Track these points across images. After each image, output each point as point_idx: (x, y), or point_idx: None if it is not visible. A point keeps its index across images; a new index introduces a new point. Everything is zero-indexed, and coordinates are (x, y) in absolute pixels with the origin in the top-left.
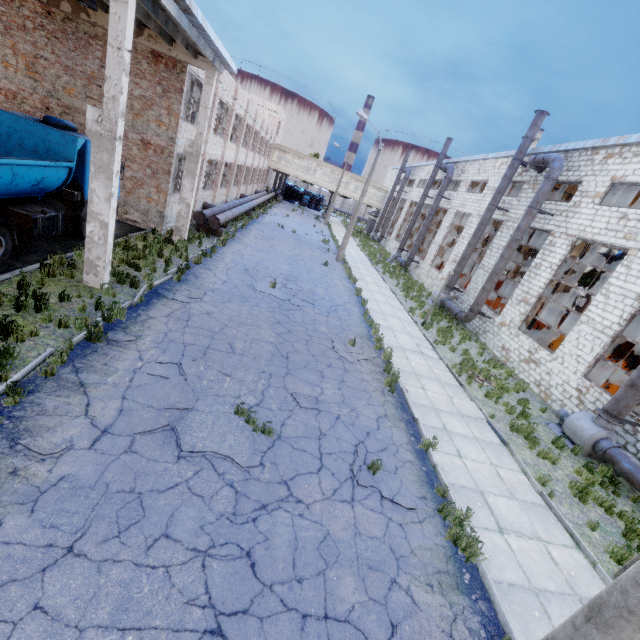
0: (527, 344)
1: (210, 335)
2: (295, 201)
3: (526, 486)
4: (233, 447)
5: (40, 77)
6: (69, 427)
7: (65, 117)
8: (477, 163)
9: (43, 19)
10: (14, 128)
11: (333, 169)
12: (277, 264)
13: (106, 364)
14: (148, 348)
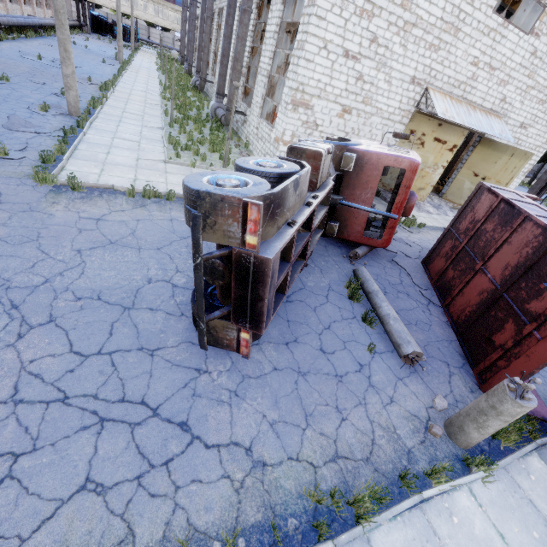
0: None
1: None
2: (107, 34)
3: (157, 114)
4: None
5: None
6: None
7: None
8: None
9: None
10: None
11: None
12: (53, 55)
13: None
14: None
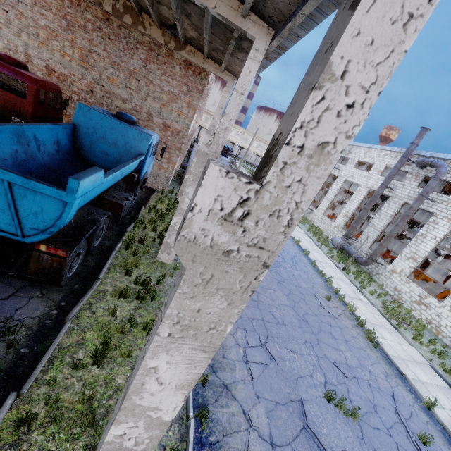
0: (417, 290)
1: (256, 305)
2: None
3: None
4: (347, 439)
5: (90, 67)
6: (252, 447)
7: (105, 99)
8: (363, 149)
9: (102, 23)
10: (100, 124)
11: (244, 131)
12: None
13: (224, 356)
14: (234, 330)
